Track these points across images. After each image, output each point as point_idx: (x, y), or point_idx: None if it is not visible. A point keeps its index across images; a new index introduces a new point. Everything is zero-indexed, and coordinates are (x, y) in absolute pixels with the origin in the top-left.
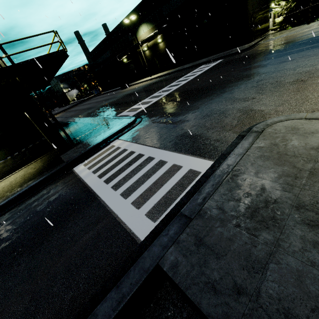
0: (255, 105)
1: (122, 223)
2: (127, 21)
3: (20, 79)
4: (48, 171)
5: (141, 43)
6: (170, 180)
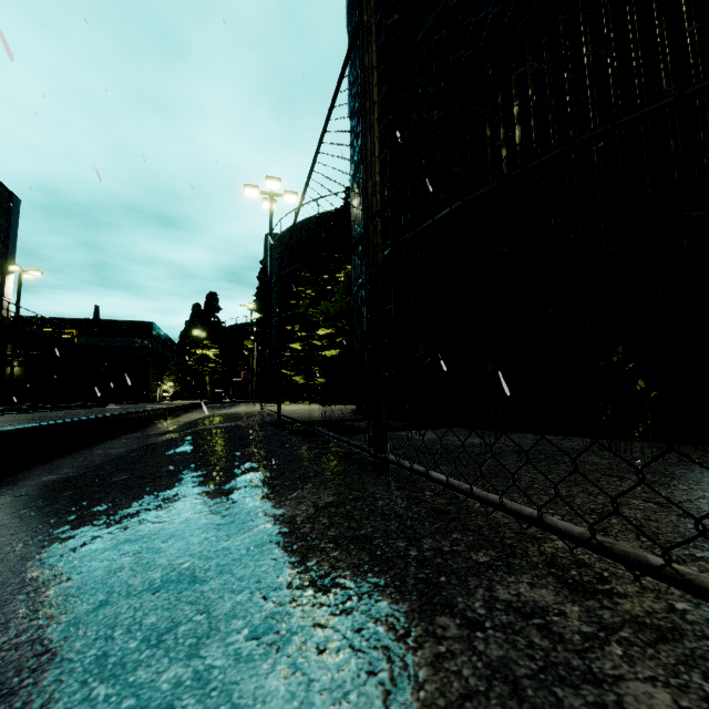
0: None
1: None
2: None
3: None
4: None
5: None
6: None
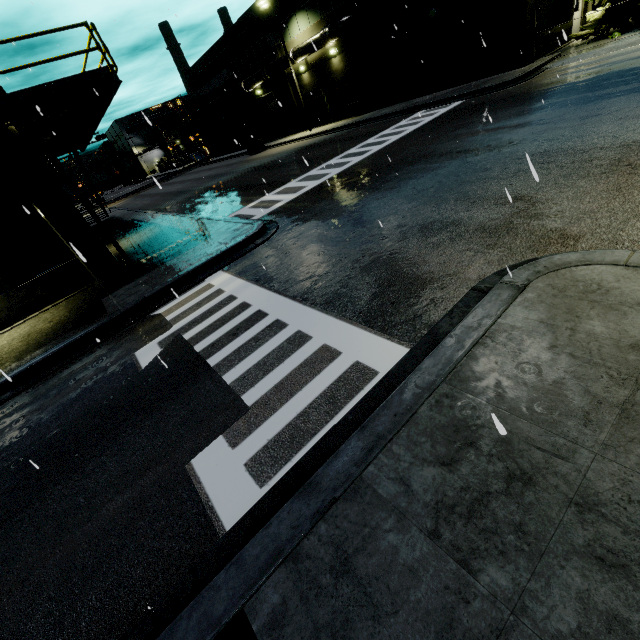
0: (518, 217)
1: (195, 478)
2: (265, 5)
3: (22, 130)
4: (76, 330)
5: (293, 55)
6: (311, 385)
